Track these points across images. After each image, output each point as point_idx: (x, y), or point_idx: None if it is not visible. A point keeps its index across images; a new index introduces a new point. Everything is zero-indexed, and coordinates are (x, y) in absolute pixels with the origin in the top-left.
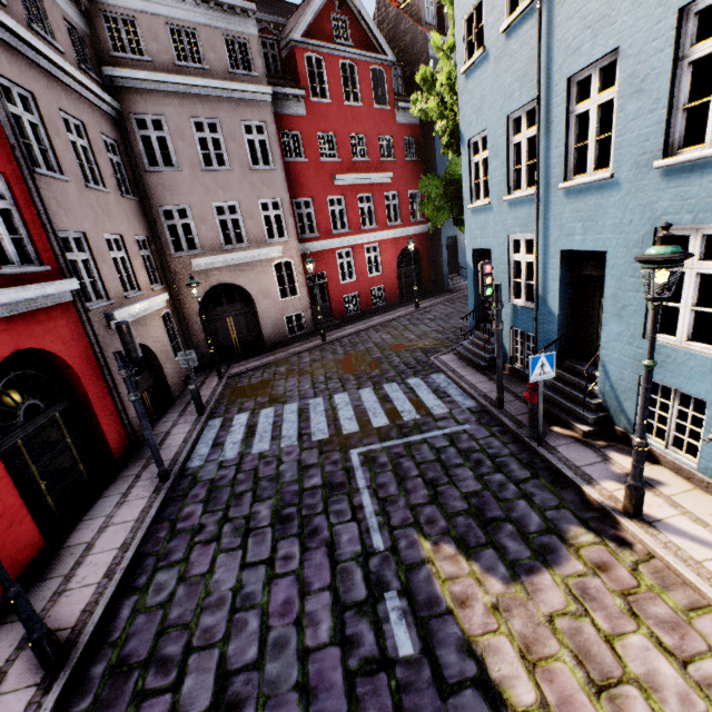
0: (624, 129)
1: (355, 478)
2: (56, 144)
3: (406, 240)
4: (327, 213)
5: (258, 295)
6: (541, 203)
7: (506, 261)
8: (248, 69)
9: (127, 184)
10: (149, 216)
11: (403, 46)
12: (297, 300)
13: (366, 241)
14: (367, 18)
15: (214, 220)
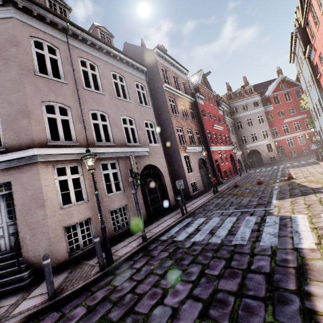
0: (320, 111)
1: (279, 168)
2: (229, 130)
3: (316, 132)
4: (281, 130)
5: (261, 152)
6: (319, 120)
7: (321, 132)
8: (257, 105)
9: (235, 133)
10: (238, 138)
11: None
12: (273, 153)
13: (297, 135)
14: (291, 80)
15: (250, 137)
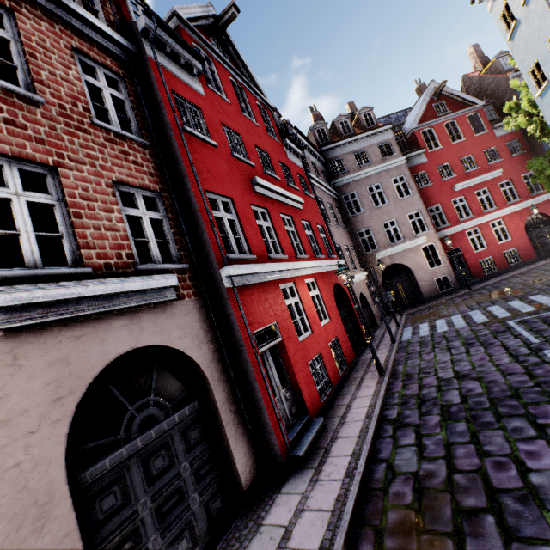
0: None
1: (513, 328)
2: (328, 213)
3: (529, 210)
4: (453, 209)
5: (414, 268)
6: None
7: None
8: (389, 154)
9: (343, 225)
10: (353, 237)
11: (489, 92)
12: (441, 268)
13: (489, 220)
14: (457, 93)
15: (383, 231)
